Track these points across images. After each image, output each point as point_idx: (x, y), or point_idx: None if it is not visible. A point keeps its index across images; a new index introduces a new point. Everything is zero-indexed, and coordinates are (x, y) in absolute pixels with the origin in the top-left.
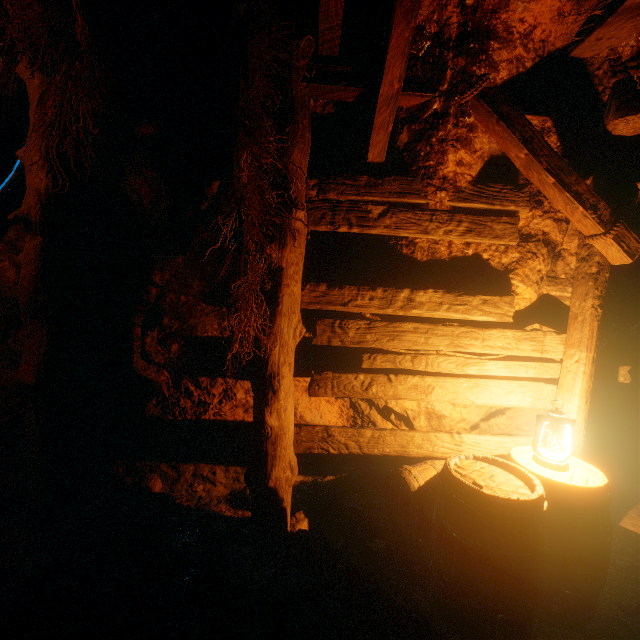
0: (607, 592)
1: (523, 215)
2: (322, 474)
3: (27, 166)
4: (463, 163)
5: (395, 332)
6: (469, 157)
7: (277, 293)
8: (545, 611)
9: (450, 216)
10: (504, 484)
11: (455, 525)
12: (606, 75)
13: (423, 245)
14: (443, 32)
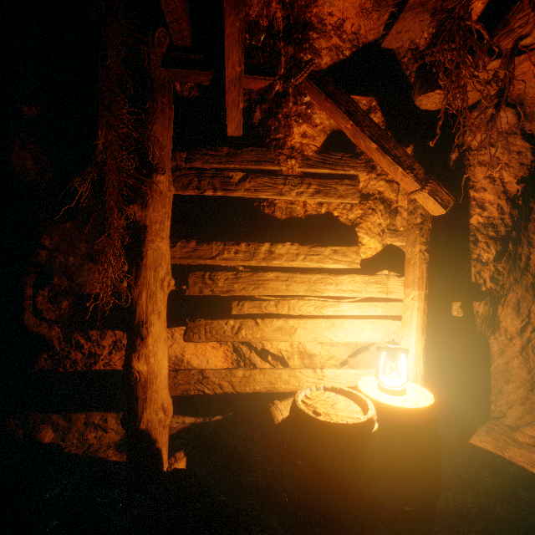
0: (451, 504)
1: (362, 178)
2: (212, 415)
3: None
4: (307, 135)
5: (259, 281)
6: (312, 130)
7: (141, 248)
8: (388, 528)
9: (301, 180)
10: (342, 410)
11: (297, 452)
12: (410, 62)
13: (281, 205)
14: (273, 25)
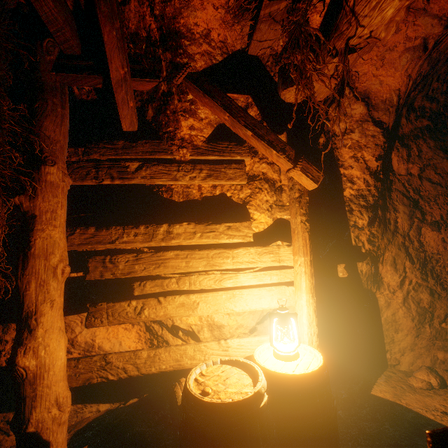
0: None
1: (248, 162)
2: (128, 398)
3: None
4: (195, 128)
5: (160, 260)
6: (198, 123)
7: (29, 237)
8: None
9: (193, 166)
10: (233, 385)
11: (186, 440)
12: (273, 65)
13: (178, 190)
14: (151, 35)
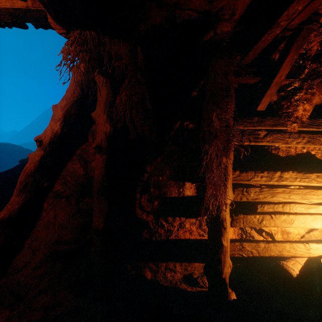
0: None
1: None
2: None
3: (97, 120)
4: (306, 110)
5: (273, 193)
6: (308, 107)
7: (225, 179)
8: None
9: (298, 135)
10: None
11: None
12: None
13: (283, 149)
14: (306, 53)
